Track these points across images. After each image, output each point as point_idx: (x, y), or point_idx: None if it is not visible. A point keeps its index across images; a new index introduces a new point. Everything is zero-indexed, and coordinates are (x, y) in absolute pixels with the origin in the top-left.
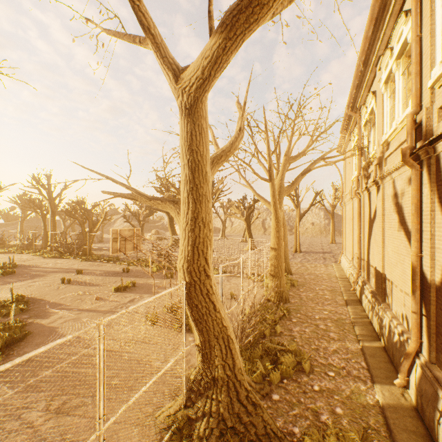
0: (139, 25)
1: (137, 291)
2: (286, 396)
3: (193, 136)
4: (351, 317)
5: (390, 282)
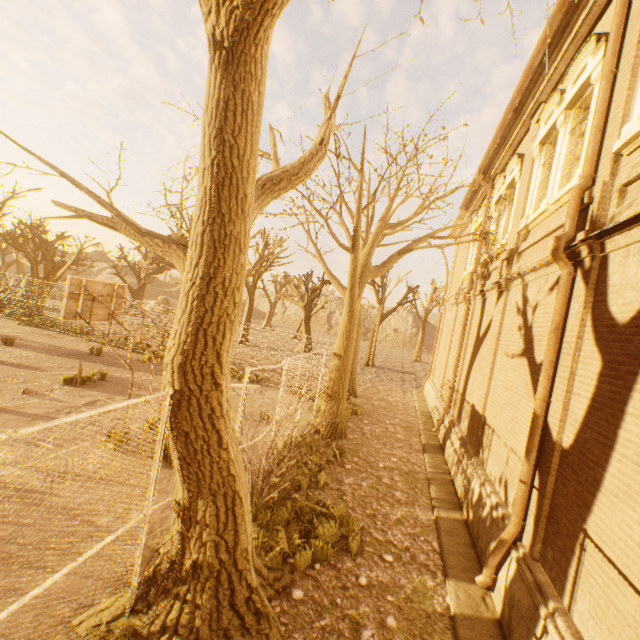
0: None
1: (107, 388)
2: (314, 594)
3: (228, 112)
4: (427, 470)
5: (491, 430)
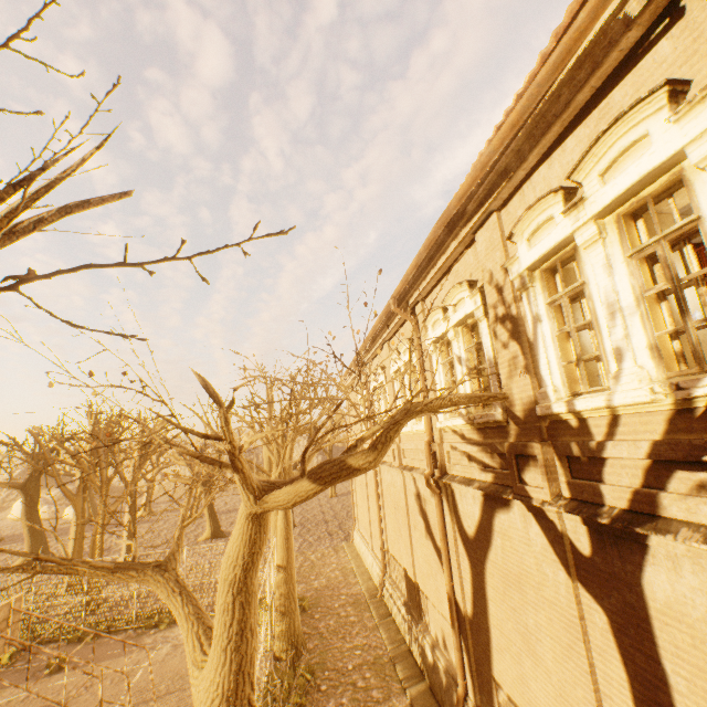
0: (232, 466)
1: None
2: None
3: (257, 537)
4: (388, 649)
5: (425, 596)
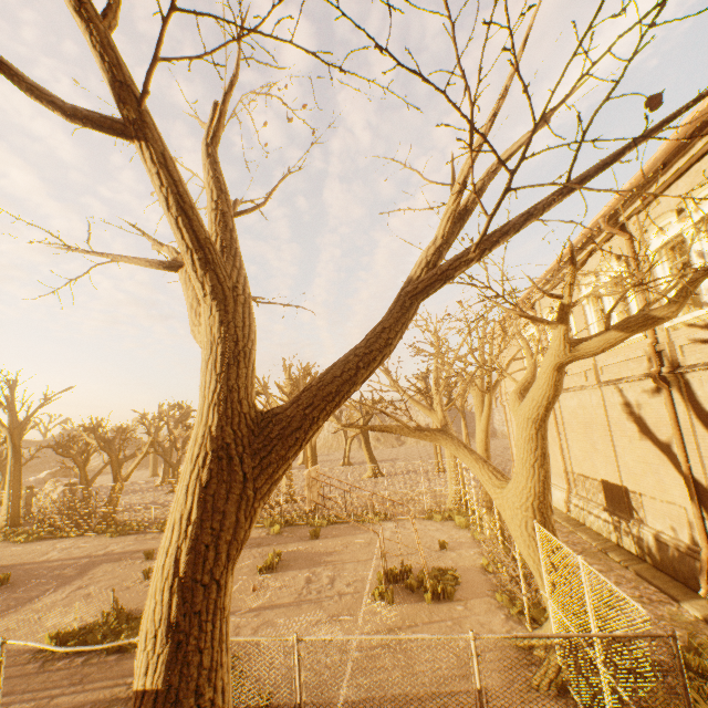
0: (562, 319)
1: (295, 565)
2: None
3: (558, 384)
4: (594, 544)
5: (638, 494)
